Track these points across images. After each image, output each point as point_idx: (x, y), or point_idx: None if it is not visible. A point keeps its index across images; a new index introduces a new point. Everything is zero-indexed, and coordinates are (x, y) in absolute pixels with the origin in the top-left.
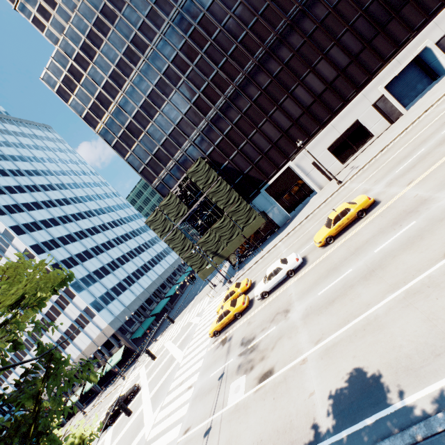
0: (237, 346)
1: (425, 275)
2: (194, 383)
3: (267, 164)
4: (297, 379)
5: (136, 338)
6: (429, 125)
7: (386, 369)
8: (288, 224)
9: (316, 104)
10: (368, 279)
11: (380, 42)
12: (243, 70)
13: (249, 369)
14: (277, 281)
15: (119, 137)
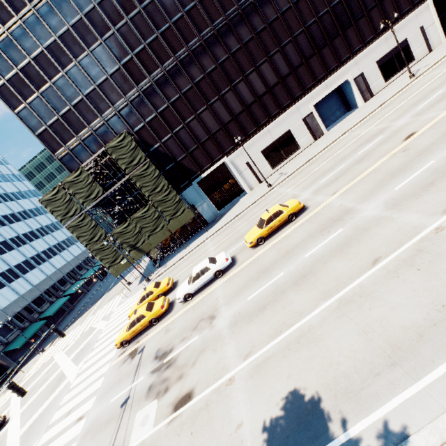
0: (150, 360)
1: (356, 284)
2: (87, 412)
3: (202, 155)
4: (222, 405)
5: (13, 349)
6: (347, 146)
7: (325, 392)
8: (218, 222)
9: (256, 105)
10: (300, 284)
11: (315, 63)
12: (187, 45)
13: (162, 392)
14: (204, 282)
15: (7, 79)
